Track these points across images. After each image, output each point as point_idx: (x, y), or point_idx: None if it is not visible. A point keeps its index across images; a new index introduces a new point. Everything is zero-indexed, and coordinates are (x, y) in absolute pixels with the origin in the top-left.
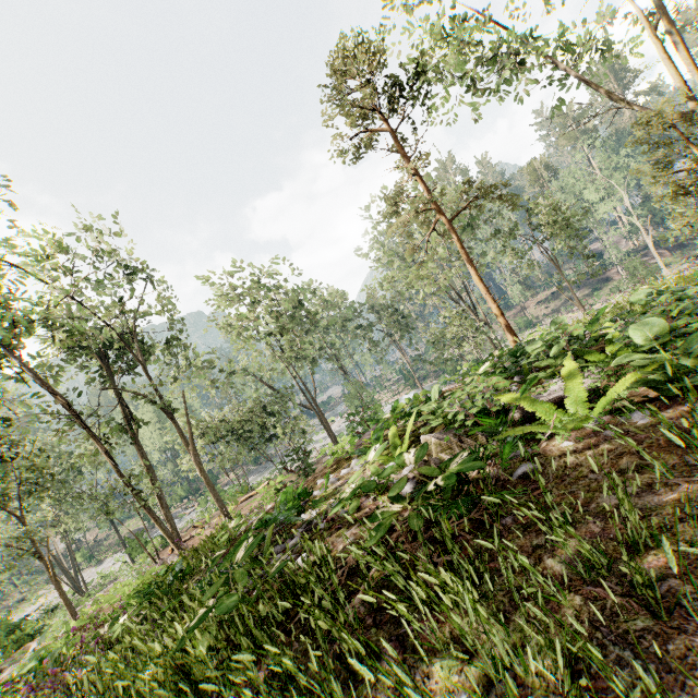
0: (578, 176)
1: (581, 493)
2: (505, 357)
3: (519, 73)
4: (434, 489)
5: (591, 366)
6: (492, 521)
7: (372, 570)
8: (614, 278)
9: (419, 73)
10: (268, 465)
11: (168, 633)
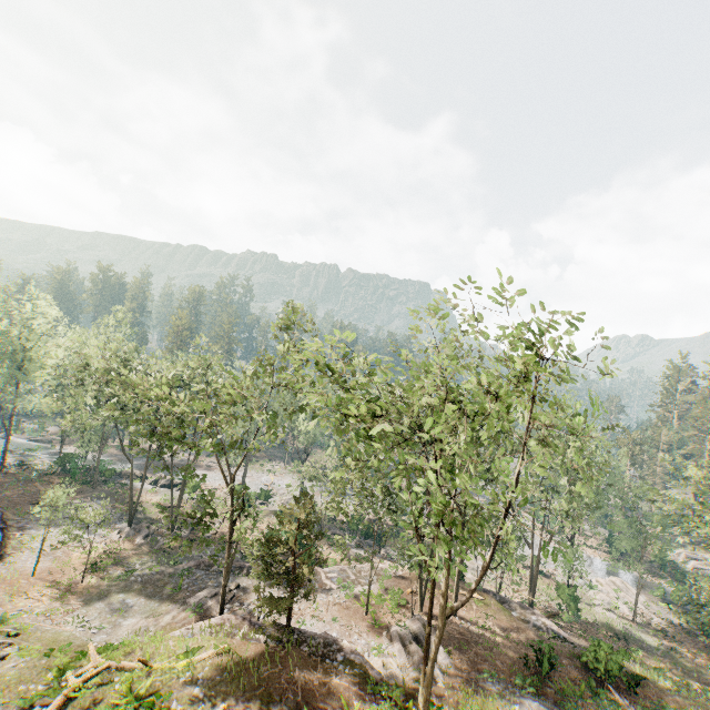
0: None
1: None
2: None
3: None
4: None
5: None
6: None
7: None
8: None
9: None
10: None
11: None
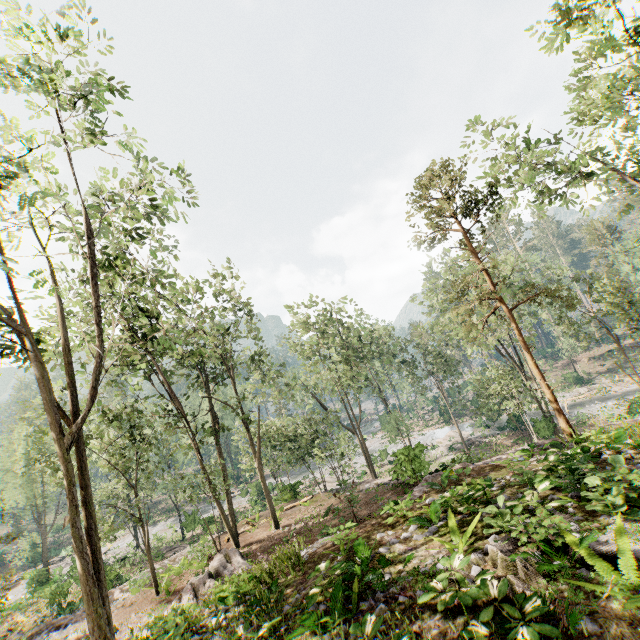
0: None
1: None
2: (562, 474)
3: (587, 181)
4: (523, 639)
5: None
6: None
7: None
8: None
9: (494, 194)
10: (302, 469)
11: None
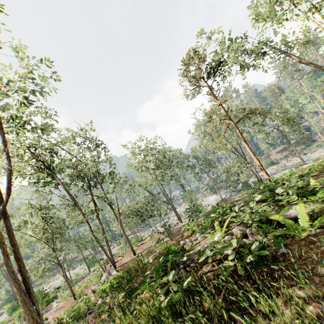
0: (295, 91)
1: (309, 266)
2: (266, 192)
3: (265, 56)
4: (251, 260)
5: (309, 201)
6: (272, 272)
7: (224, 288)
8: (317, 140)
9: (220, 63)
10: (147, 227)
11: (146, 304)
